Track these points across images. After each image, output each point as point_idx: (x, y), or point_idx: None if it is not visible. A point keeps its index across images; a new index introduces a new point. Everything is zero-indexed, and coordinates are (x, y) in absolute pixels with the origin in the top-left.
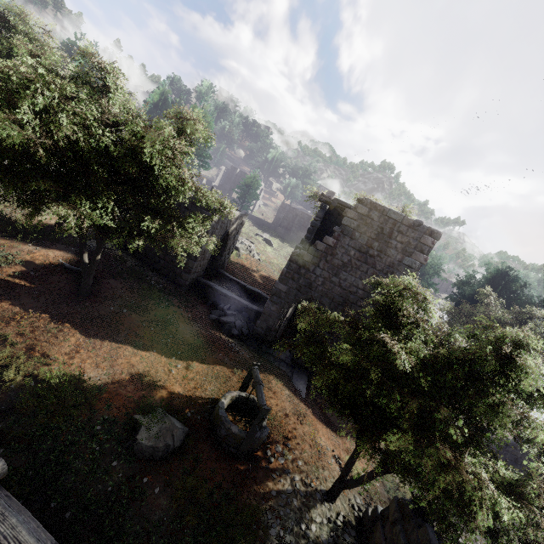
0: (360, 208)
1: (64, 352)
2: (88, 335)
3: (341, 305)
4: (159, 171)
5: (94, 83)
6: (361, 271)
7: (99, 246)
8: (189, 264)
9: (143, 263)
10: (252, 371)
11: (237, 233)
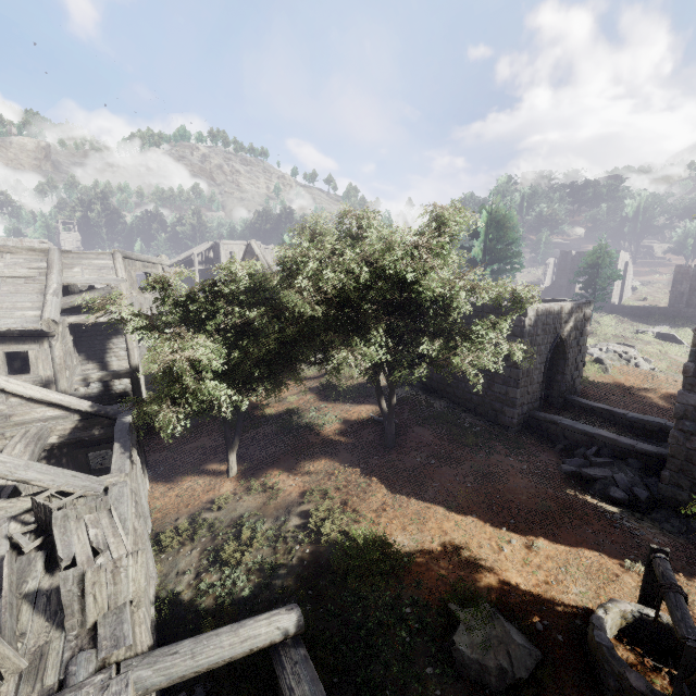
0: None
1: (371, 509)
2: (394, 490)
3: None
4: (409, 280)
5: (354, 234)
6: None
7: (391, 389)
8: (509, 394)
9: (453, 405)
10: (652, 563)
11: (581, 334)
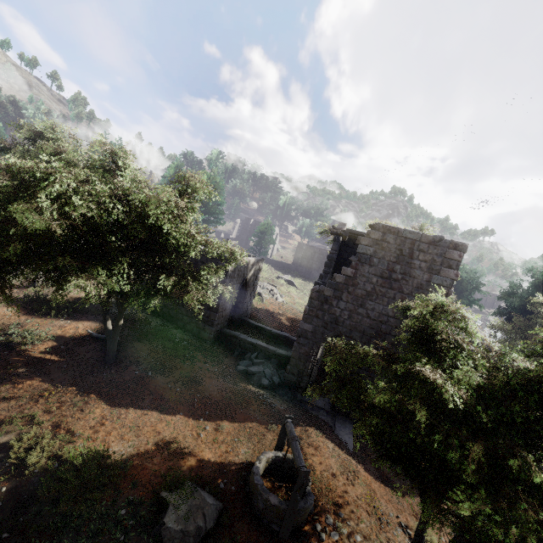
0: (373, 234)
1: (89, 426)
2: (113, 404)
3: (373, 338)
4: (165, 231)
5: (107, 167)
6: (388, 298)
7: (121, 312)
8: (211, 317)
9: (167, 322)
10: (286, 426)
11: (256, 278)
